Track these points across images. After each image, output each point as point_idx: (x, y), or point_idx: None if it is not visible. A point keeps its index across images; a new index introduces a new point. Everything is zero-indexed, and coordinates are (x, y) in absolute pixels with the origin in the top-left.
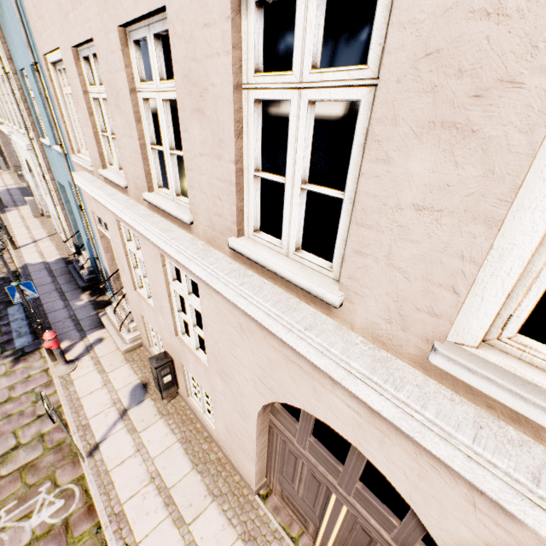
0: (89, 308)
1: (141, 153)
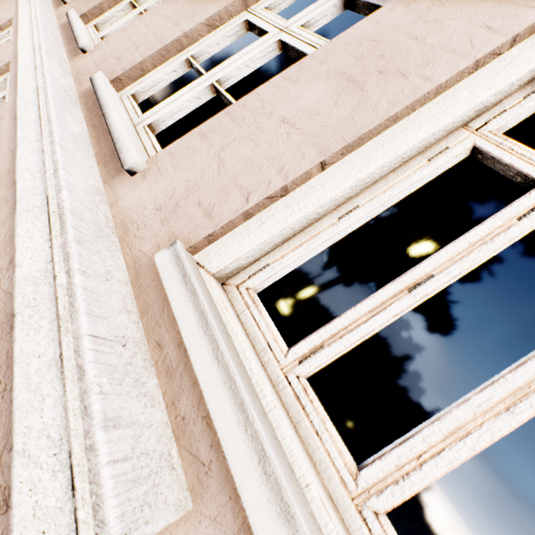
0: None
1: None
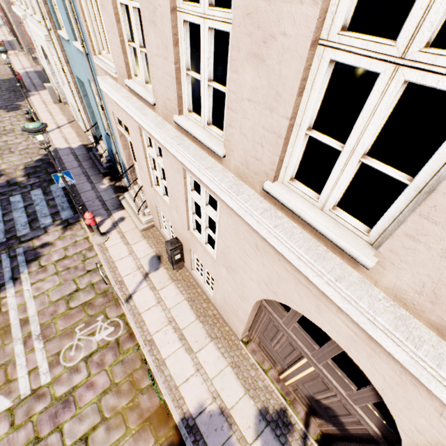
0: (110, 191)
1: (175, 77)
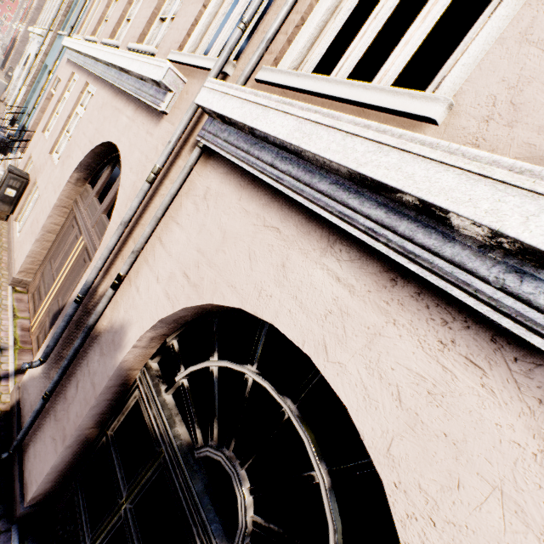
0: None
1: (119, 18)
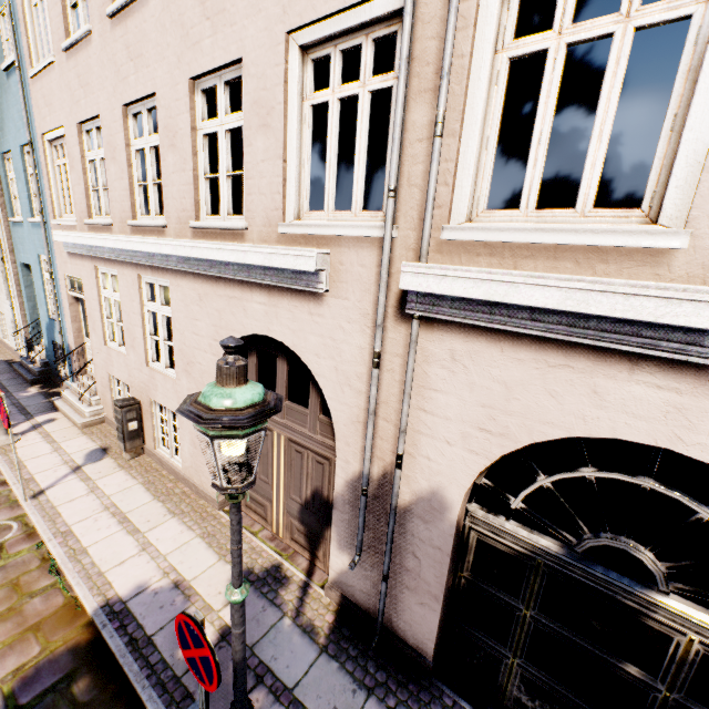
0: (38, 397)
1: (129, 189)
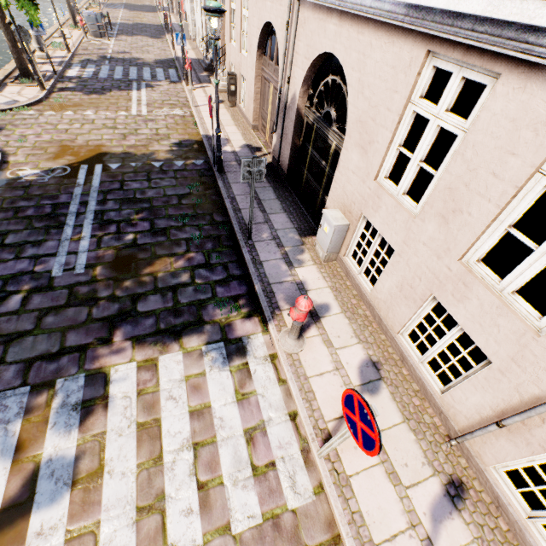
0: (206, 77)
1: None
